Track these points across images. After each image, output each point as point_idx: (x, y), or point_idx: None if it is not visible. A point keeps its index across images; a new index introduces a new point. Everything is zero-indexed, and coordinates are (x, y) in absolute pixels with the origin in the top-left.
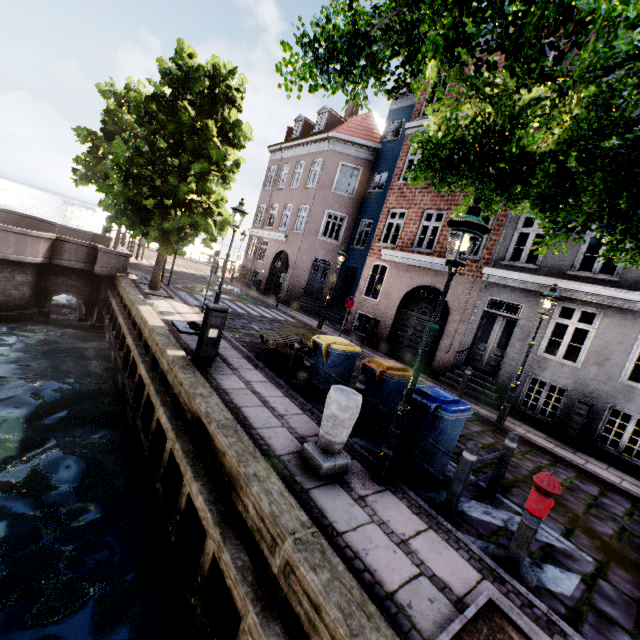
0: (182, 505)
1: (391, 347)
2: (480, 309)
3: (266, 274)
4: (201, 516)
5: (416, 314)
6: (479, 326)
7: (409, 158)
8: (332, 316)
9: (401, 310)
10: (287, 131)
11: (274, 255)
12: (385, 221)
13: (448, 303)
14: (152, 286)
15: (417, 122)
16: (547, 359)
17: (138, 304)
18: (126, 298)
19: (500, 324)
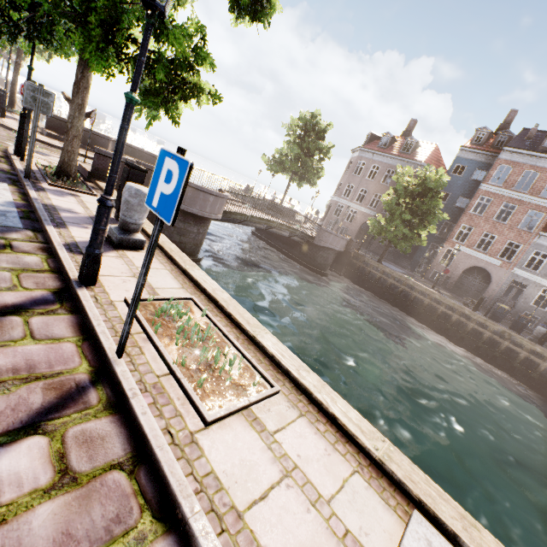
0: (502, 349)
1: (453, 290)
2: (507, 283)
3: (355, 232)
4: (517, 350)
5: (471, 278)
6: (505, 289)
7: (478, 201)
8: (402, 264)
9: (462, 274)
10: (370, 135)
11: (363, 222)
12: (458, 229)
13: (491, 277)
14: (380, 262)
15: (488, 186)
16: (534, 307)
17: (412, 280)
18: (390, 273)
19: (515, 290)
